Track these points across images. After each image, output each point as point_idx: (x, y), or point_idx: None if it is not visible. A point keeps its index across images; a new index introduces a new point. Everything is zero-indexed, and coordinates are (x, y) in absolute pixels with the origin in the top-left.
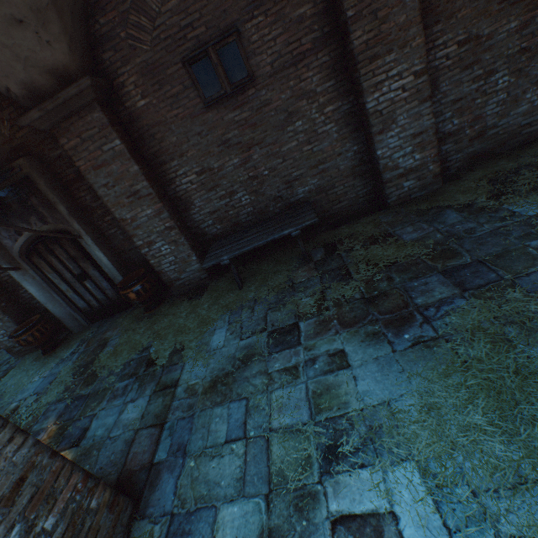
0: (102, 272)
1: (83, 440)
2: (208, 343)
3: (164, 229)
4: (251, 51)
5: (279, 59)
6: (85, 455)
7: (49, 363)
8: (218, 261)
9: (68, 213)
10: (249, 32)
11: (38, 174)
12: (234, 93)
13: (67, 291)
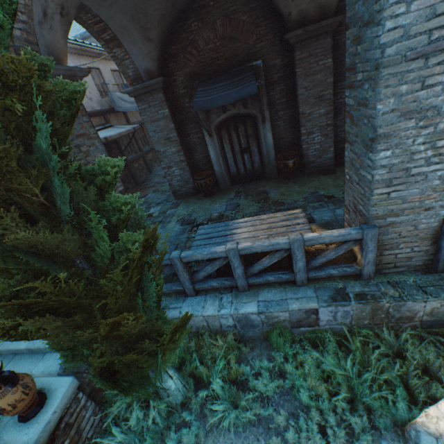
0: (259, 150)
1: (316, 221)
2: None
3: (324, 125)
4: None
5: None
6: (327, 224)
7: (218, 200)
8: None
9: (266, 103)
10: None
11: (263, 73)
12: None
13: (229, 159)
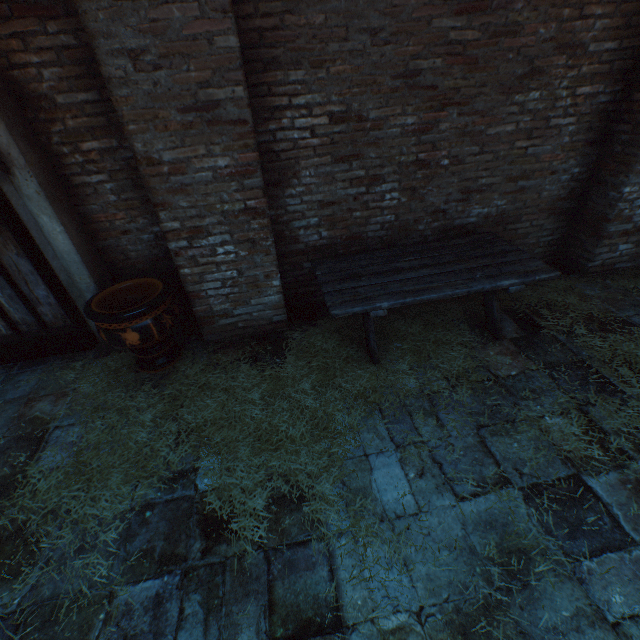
0: (40, 265)
1: None
2: (367, 492)
3: (239, 211)
4: None
5: None
6: None
7: None
8: (369, 308)
9: None
10: None
11: None
12: None
13: None
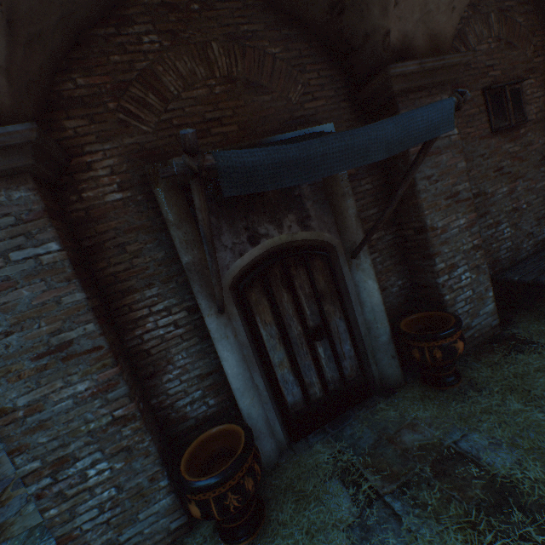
0: (349, 323)
1: None
2: None
3: (470, 248)
4: (524, 101)
5: (539, 112)
6: None
7: None
8: None
9: (355, 213)
10: (524, 87)
11: None
12: (510, 128)
13: (279, 364)
